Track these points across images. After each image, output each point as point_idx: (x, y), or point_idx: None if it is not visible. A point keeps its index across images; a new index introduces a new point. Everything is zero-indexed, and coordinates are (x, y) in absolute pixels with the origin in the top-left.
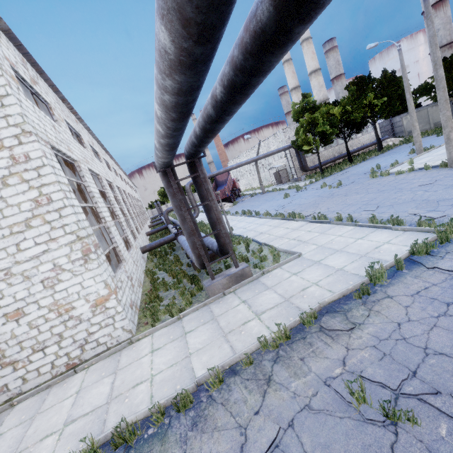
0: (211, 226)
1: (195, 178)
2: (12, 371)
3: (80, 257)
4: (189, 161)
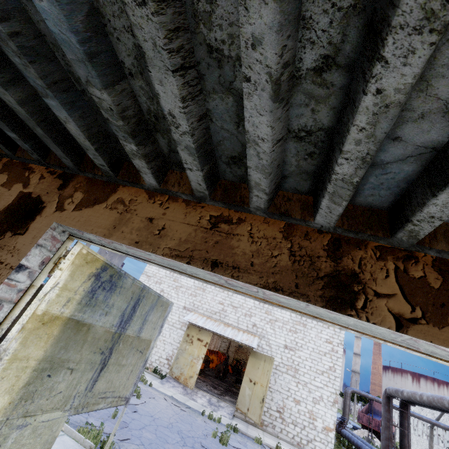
0: (400, 446)
1: (402, 411)
2: (280, 422)
3: (331, 401)
4: (404, 401)
